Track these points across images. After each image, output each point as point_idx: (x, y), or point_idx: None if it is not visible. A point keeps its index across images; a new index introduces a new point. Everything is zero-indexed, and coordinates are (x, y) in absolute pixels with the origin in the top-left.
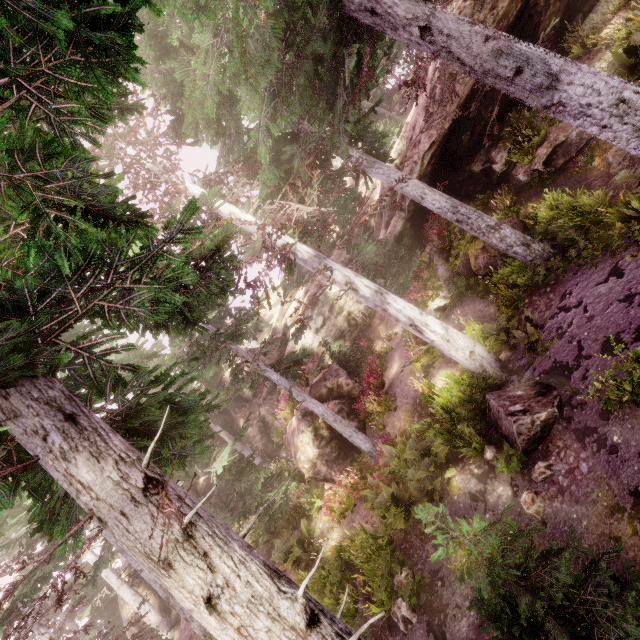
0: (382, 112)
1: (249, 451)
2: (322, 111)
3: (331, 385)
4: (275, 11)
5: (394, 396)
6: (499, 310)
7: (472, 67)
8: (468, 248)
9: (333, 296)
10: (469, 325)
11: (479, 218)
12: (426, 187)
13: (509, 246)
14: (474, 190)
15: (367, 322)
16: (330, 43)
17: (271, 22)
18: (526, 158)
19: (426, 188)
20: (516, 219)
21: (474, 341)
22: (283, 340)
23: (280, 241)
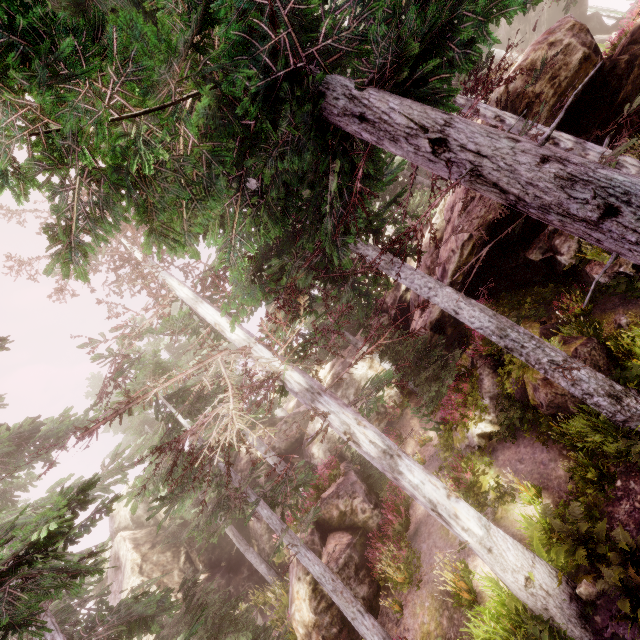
0: (420, 181)
1: (253, 554)
2: (311, 226)
3: (344, 507)
4: (220, 128)
5: (418, 559)
6: (572, 479)
7: (518, 199)
8: (523, 376)
9: (359, 378)
10: (525, 490)
11: (538, 348)
12: (462, 298)
13: (586, 394)
14: (532, 279)
15: (398, 413)
16: (309, 155)
17: (207, 145)
18: (606, 257)
19: (461, 300)
20: (595, 341)
21: (533, 554)
22: (253, 510)
23: (267, 364)
